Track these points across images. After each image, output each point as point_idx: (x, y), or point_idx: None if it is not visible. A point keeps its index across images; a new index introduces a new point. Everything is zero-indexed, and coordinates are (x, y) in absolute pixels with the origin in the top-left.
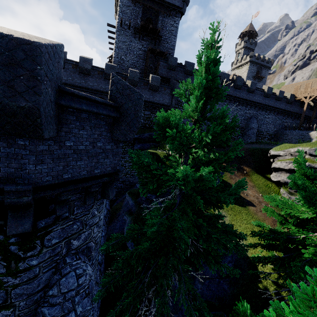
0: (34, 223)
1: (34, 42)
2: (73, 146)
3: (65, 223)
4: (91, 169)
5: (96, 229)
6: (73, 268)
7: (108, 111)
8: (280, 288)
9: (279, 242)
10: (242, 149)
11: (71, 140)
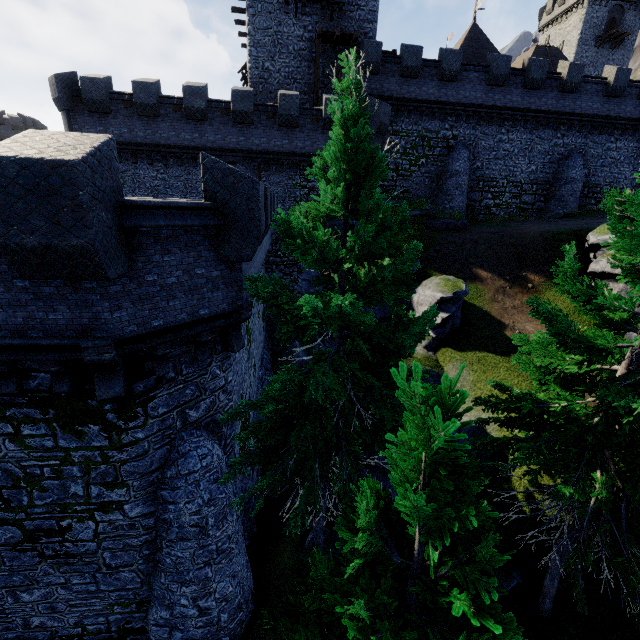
0: (129, 386)
1: (69, 162)
2: (157, 280)
3: (172, 387)
4: (193, 309)
5: (223, 396)
6: (193, 446)
7: (203, 219)
8: (542, 492)
9: (518, 414)
10: (531, 235)
11: (153, 272)
